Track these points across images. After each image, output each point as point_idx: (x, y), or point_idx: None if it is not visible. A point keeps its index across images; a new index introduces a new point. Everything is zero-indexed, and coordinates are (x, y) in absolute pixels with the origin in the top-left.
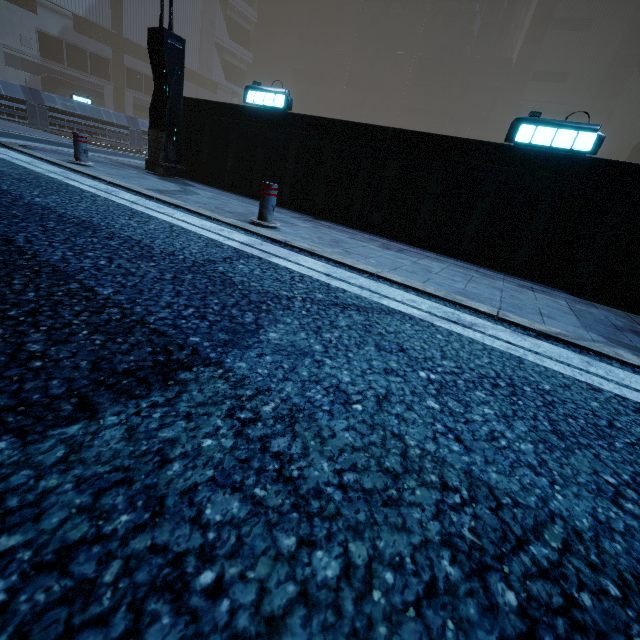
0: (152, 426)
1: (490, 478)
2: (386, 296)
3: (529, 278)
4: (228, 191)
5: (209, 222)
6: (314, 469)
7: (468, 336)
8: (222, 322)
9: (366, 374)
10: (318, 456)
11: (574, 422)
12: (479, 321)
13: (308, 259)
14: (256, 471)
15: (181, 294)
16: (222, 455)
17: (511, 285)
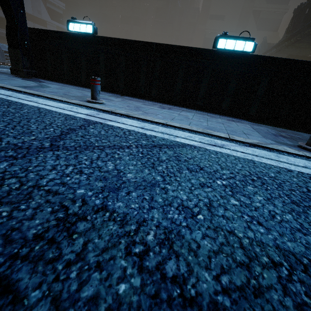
0: (73, 288)
1: (289, 247)
2: (176, 136)
3: (230, 115)
4: (67, 84)
5: (62, 103)
6: (202, 282)
7: (225, 152)
8: (94, 173)
9: (192, 190)
10: (199, 269)
11: (295, 193)
12: (224, 142)
13: (127, 120)
14: (167, 303)
15: (60, 157)
16: (137, 297)
17: (225, 120)
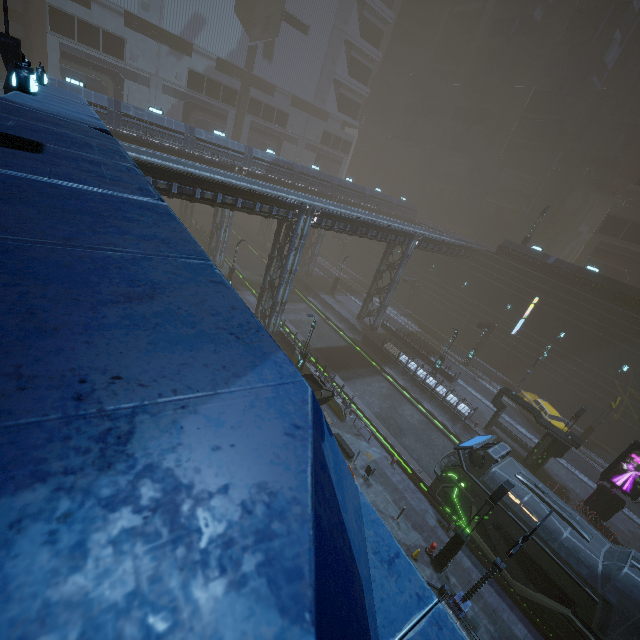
0: None
1: None
2: None
3: None
4: None
5: None
6: None
7: None
8: None
9: None
10: None
11: None
12: None
13: None
14: None
15: None
16: None
17: None
